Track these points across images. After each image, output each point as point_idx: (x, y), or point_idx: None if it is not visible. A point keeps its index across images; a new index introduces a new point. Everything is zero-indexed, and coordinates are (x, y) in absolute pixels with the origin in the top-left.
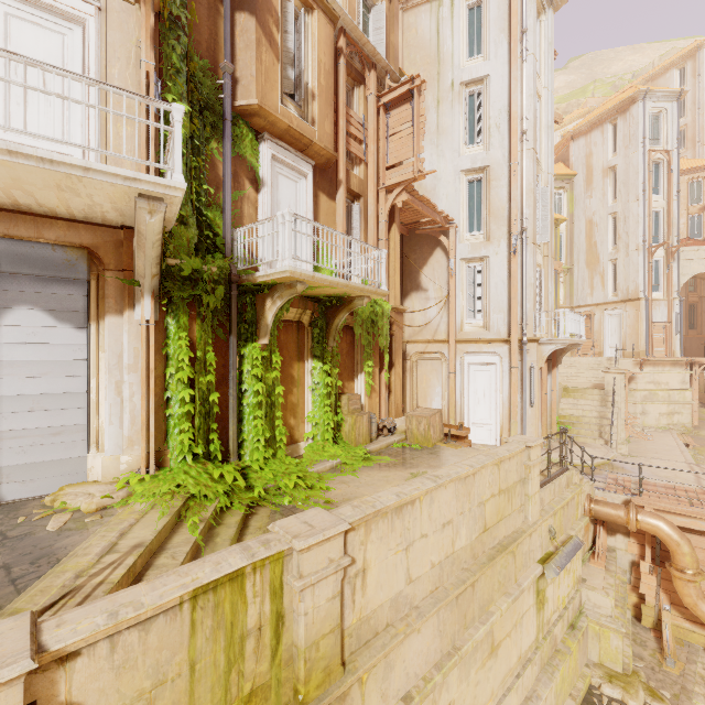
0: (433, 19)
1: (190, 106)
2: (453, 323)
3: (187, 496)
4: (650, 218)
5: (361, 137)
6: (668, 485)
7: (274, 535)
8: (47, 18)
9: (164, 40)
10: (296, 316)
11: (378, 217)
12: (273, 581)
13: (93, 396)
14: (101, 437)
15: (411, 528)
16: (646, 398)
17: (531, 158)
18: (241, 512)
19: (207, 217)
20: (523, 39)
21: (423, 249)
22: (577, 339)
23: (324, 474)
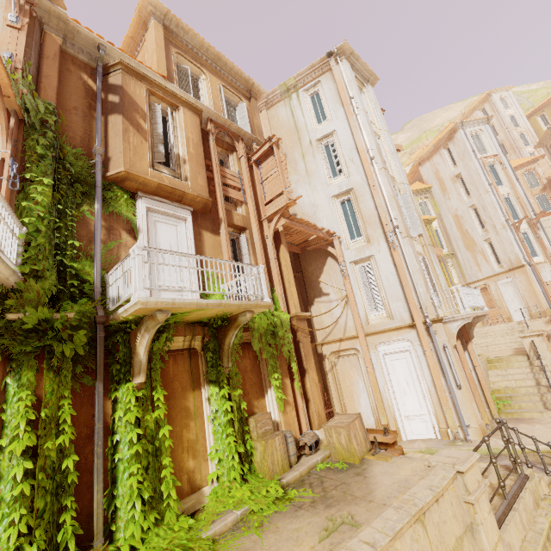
0: (287, 108)
1: (55, 180)
2: (357, 318)
3: None
4: (503, 203)
5: (239, 185)
6: None
7: None
8: None
9: (29, 136)
10: (186, 344)
11: (266, 242)
12: None
13: None
14: None
15: None
16: None
17: (384, 174)
18: None
19: (74, 267)
20: (352, 102)
21: (317, 261)
22: (480, 311)
23: (223, 536)
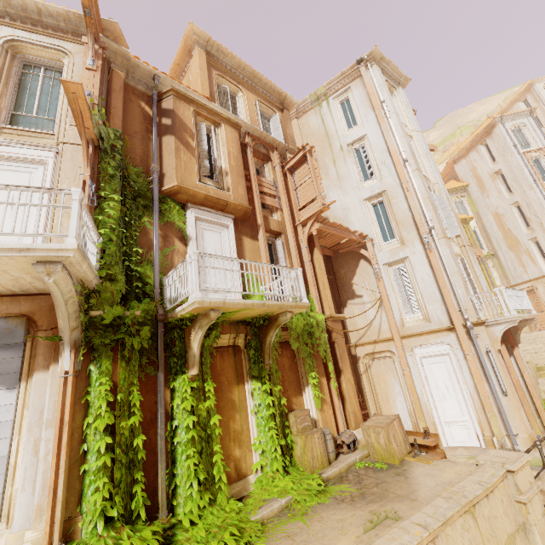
0: (318, 116)
1: (123, 196)
2: (392, 320)
3: None
4: None
5: (274, 193)
6: None
7: None
8: (21, 165)
9: (102, 160)
10: (230, 341)
11: (300, 246)
12: None
13: (12, 459)
14: (13, 508)
15: None
16: None
17: (417, 175)
18: None
19: (138, 271)
20: (383, 106)
21: (349, 263)
22: (527, 314)
23: (270, 521)
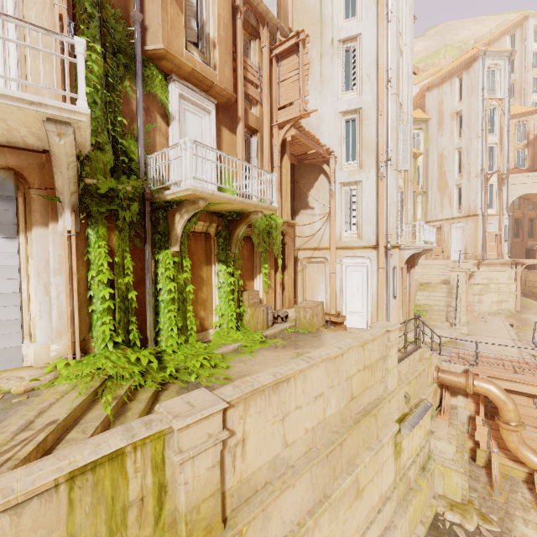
0: None
1: (103, 48)
2: (333, 234)
3: (105, 377)
4: (487, 152)
5: (257, 82)
6: (497, 357)
7: (158, 416)
8: None
9: None
10: (204, 228)
11: (272, 149)
12: (155, 456)
13: (24, 295)
14: (33, 330)
15: (287, 401)
16: (481, 290)
17: (394, 101)
18: (153, 389)
19: (123, 145)
20: (388, 3)
21: (310, 175)
22: (430, 245)
23: (227, 355)
